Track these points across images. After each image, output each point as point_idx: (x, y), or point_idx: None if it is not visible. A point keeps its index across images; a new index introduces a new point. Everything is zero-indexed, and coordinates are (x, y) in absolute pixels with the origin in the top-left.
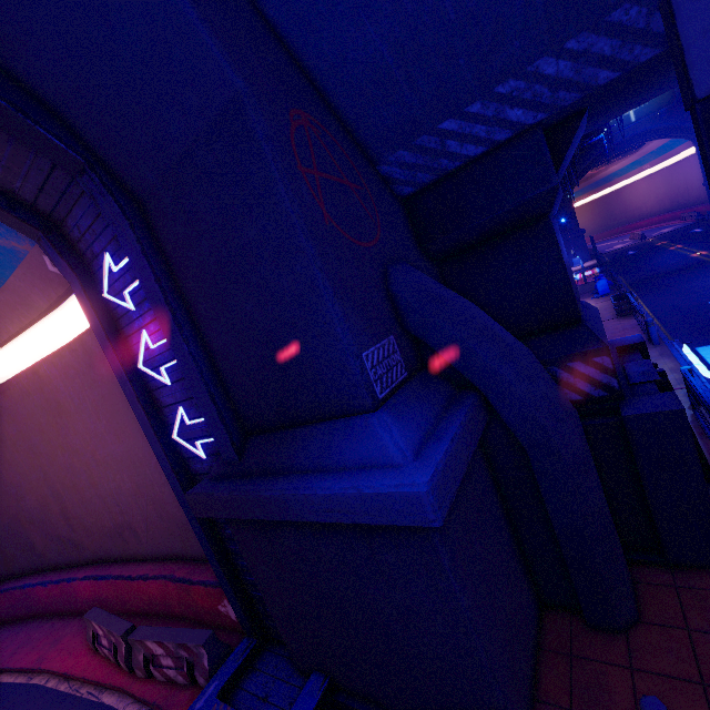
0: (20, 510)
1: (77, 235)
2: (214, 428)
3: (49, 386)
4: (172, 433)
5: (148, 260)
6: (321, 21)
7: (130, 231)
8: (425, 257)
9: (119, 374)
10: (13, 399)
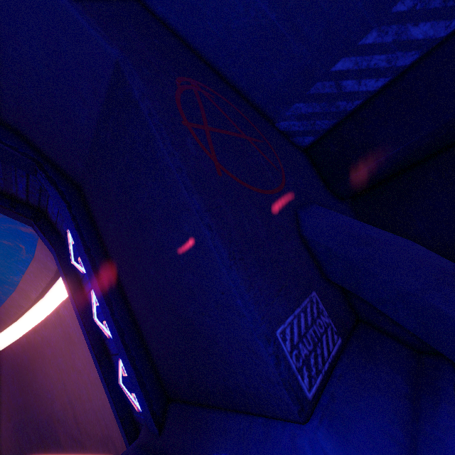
0: (53, 411)
1: (54, 219)
2: (137, 393)
3: (64, 322)
4: (119, 379)
5: (80, 233)
6: (202, 1)
7: (67, 211)
8: (335, 197)
9: (81, 325)
10: (49, 330)
